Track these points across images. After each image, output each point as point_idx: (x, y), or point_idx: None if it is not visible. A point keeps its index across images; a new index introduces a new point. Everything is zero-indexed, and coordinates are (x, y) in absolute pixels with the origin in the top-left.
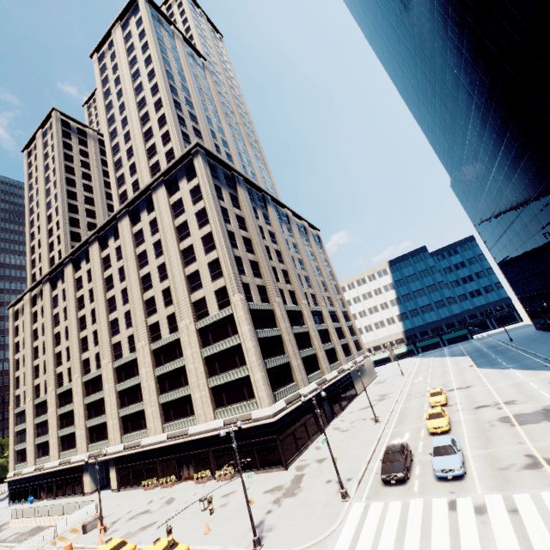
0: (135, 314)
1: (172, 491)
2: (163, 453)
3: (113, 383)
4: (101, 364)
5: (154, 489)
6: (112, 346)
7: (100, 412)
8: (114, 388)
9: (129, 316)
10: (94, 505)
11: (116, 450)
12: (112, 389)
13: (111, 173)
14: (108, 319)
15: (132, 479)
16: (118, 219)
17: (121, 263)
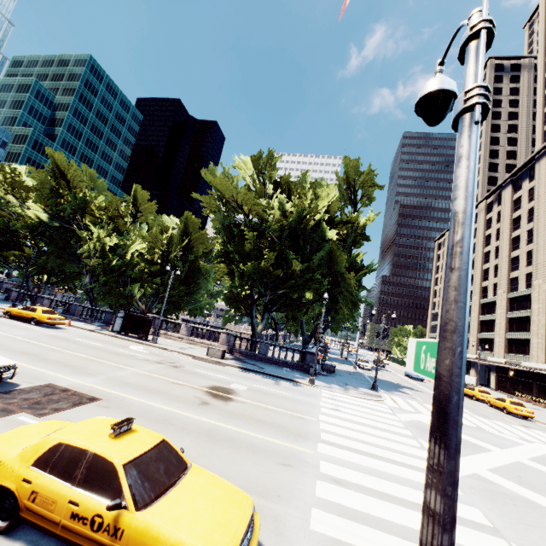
0: (536, 253)
1: (541, 408)
2: (541, 379)
3: (504, 310)
4: (496, 293)
5: (525, 402)
6: (508, 280)
7: (490, 330)
8: (505, 314)
9: (530, 255)
10: (474, 379)
11: (498, 361)
12: (502, 314)
13: (537, 109)
14: (509, 256)
15: (508, 388)
16: (535, 160)
17: (531, 204)
